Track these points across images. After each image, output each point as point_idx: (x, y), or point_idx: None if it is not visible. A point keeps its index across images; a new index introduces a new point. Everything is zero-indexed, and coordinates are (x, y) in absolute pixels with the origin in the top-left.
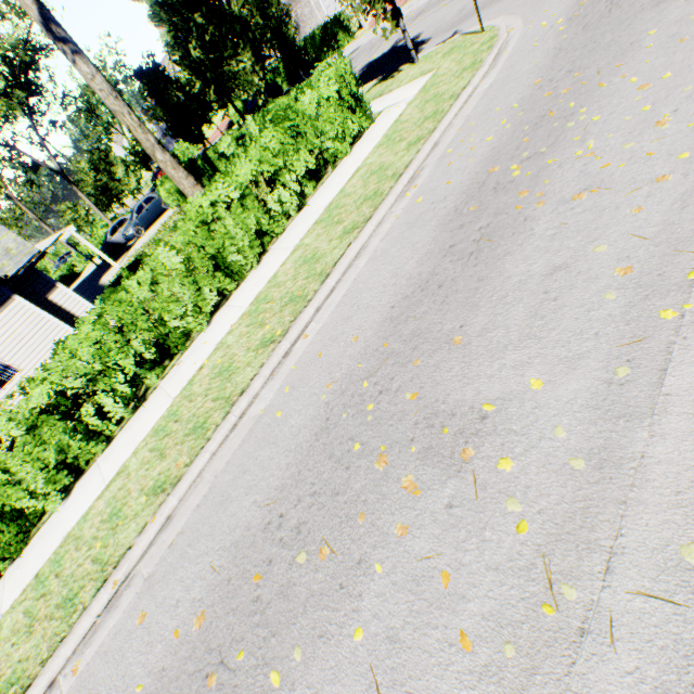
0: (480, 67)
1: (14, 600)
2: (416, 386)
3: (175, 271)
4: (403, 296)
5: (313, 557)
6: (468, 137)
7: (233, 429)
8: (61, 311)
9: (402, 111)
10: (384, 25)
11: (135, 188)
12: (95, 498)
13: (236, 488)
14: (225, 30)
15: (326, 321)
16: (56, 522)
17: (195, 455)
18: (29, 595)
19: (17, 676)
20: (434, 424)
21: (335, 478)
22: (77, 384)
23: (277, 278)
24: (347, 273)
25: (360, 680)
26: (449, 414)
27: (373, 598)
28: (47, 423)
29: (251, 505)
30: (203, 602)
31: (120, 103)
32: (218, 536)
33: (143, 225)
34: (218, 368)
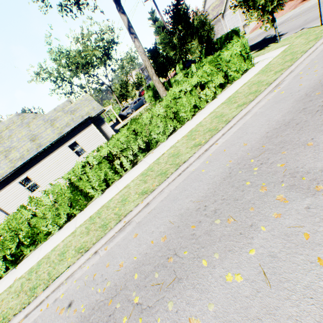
0: (320, 39)
1: (81, 223)
2: (283, 161)
3: (159, 115)
4: (274, 128)
5: (224, 222)
6: (313, 66)
7: (179, 175)
8: (104, 133)
9: (271, 60)
10: (258, 31)
11: (133, 95)
12: (115, 194)
13: (181, 195)
14: (189, 32)
15: (228, 138)
16: (98, 201)
17: (161, 182)
18: (87, 222)
19: (83, 246)
20: (295, 176)
21: (235, 194)
22: (117, 150)
23: (201, 123)
24: (239, 121)
25: (253, 269)
26: (305, 172)
27: (260, 239)
28: (104, 162)
29: (188, 201)
30: (165, 233)
31: (145, 57)
32: (172, 211)
33: (135, 109)
34: (171, 154)
